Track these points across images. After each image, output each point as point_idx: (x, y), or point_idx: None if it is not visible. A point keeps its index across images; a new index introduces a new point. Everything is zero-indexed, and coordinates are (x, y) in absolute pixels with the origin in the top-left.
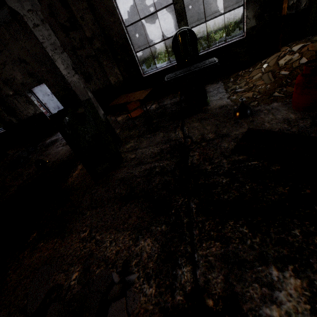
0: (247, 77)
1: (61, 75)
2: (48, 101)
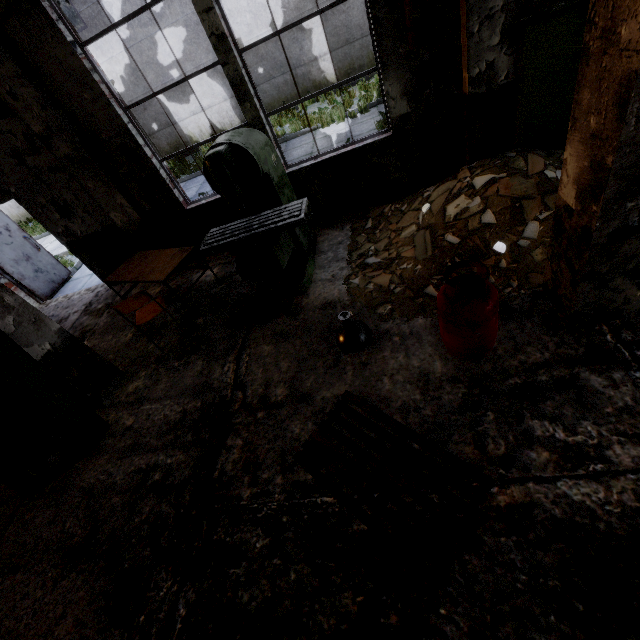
0: (394, 227)
1: None
2: None
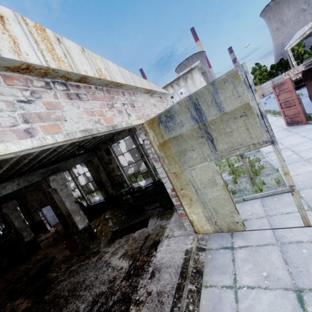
0: None
1: (15, 226)
2: (48, 213)
